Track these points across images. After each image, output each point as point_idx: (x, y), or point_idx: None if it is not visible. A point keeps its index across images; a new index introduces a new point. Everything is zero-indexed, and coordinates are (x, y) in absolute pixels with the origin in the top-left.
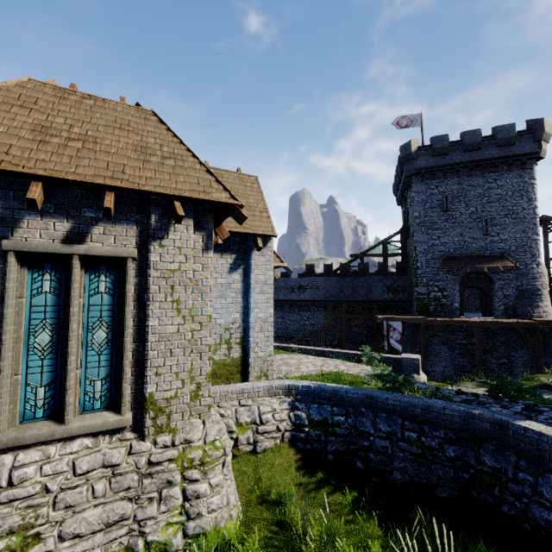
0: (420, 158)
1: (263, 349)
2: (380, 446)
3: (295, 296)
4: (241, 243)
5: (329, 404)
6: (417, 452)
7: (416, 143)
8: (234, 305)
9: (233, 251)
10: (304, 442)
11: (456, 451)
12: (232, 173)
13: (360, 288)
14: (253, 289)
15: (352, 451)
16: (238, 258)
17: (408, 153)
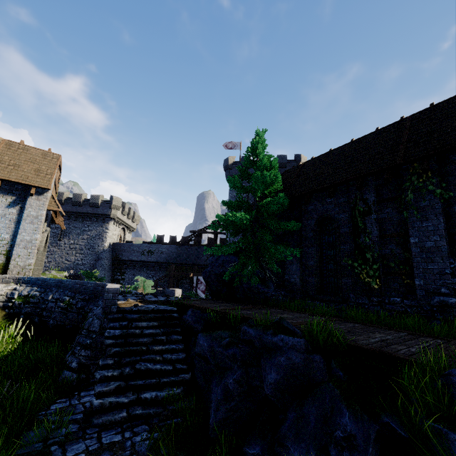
0: (234, 169)
1: (24, 260)
2: (50, 307)
3: (144, 258)
4: (23, 190)
5: (38, 287)
6: (64, 307)
7: (232, 159)
8: (6, 229)
9: (14, 194)
10: (10, 309)
11: (83, 304)
12: (39, 150)
13: (192, 255)
14: (24, 220)
15: (37, 313)
16: (18, 199)
17: (227, 164)
